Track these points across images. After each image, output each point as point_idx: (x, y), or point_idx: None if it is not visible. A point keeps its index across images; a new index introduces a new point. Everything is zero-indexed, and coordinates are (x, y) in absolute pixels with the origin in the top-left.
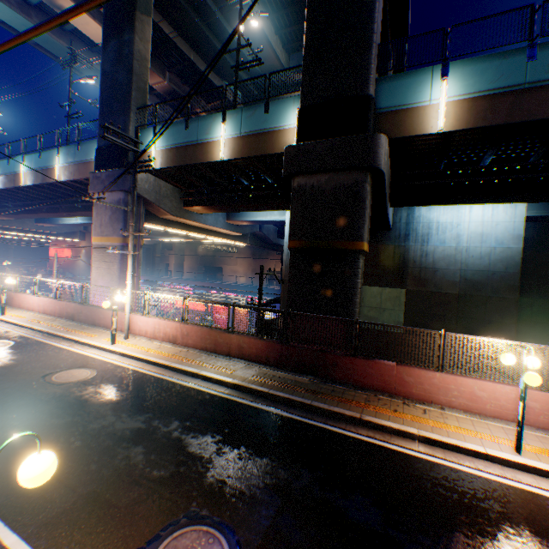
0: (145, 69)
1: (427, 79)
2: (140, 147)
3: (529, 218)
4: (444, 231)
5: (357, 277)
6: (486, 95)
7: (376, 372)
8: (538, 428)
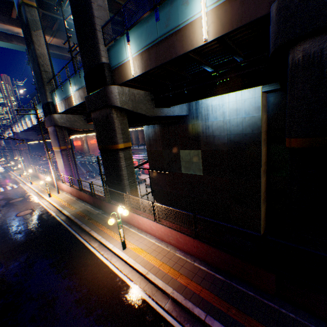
0: (46, 60)
1: (123, 44)
2: (54, 102)
3: (269, 91)
4: (216, 111)
5: (120, 162)
6: (146, 49)
7: (115, 210)
8: (156, 238)
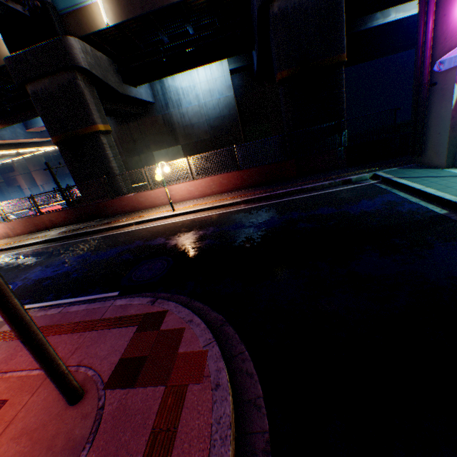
0: None
1: None
2: None
3: (235, 70)
4: (188, 94)
5: (106, 151)
6: None
7: (127, 203)
8: (197, 199)
